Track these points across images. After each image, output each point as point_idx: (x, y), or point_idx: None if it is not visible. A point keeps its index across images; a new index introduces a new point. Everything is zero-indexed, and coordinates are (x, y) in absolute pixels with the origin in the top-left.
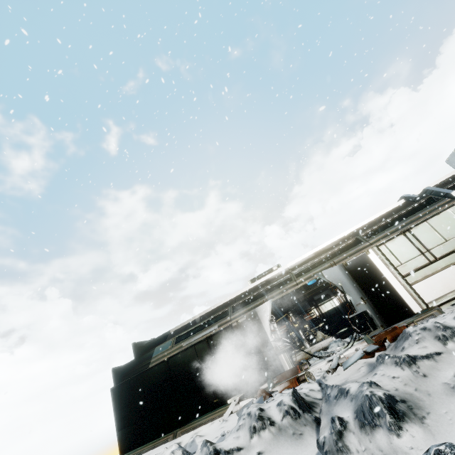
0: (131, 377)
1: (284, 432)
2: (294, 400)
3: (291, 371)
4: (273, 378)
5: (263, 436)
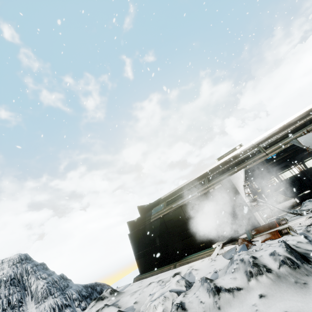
0: (140, 228)
1: (284, 280)
2: (289, 252)
3: (269, 225)
4: (251, 230)
5: (261, 280)
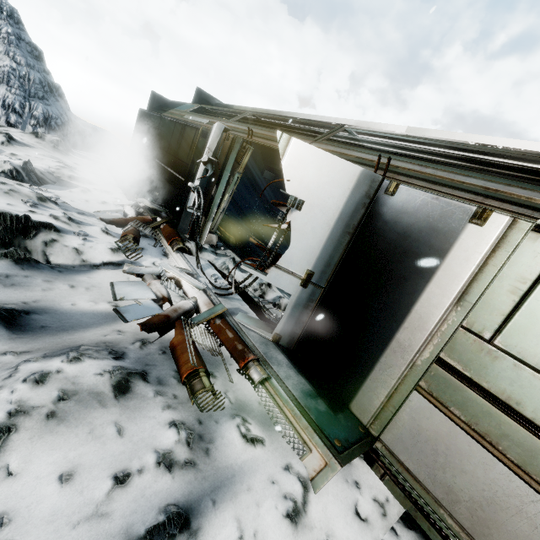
0: (147, 111)
1: None
2: None
3: (169, 235)
4: (166, 223)
5: None
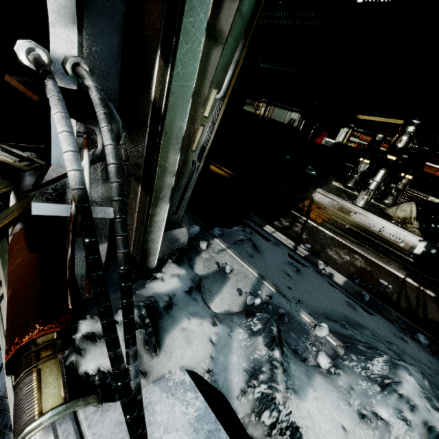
0: None
1: None
2: None
3: (10, 302)
4: (22, 218)
5: None
